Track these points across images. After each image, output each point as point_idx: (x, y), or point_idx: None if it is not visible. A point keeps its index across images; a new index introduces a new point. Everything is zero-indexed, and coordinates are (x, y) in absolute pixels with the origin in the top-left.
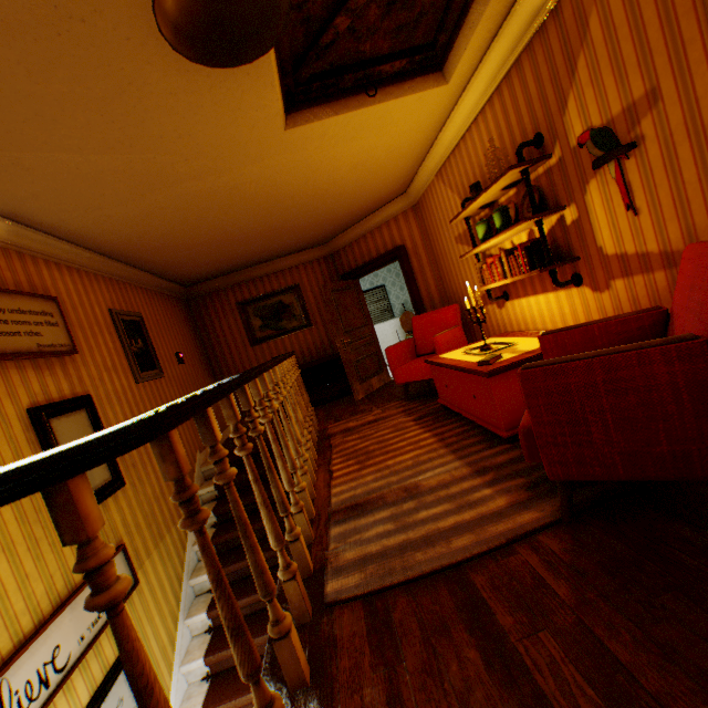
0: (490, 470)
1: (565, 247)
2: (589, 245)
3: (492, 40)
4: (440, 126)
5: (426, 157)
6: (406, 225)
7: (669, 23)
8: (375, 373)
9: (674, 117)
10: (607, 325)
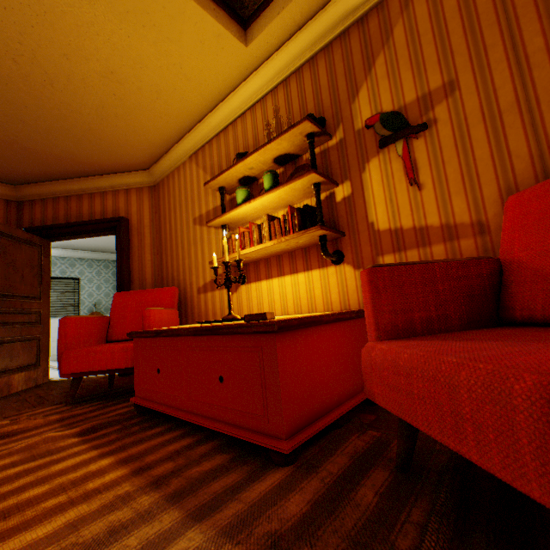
0: (295, 547)
1: (331, 223)
2: (359, 220)
3: (298, 31)
4: (216, 103)
5: (188, 134)
6: (139, 200)
7: (473, 33)
8: (26, 366)
9: (470, 104)
10: (449, 266)
